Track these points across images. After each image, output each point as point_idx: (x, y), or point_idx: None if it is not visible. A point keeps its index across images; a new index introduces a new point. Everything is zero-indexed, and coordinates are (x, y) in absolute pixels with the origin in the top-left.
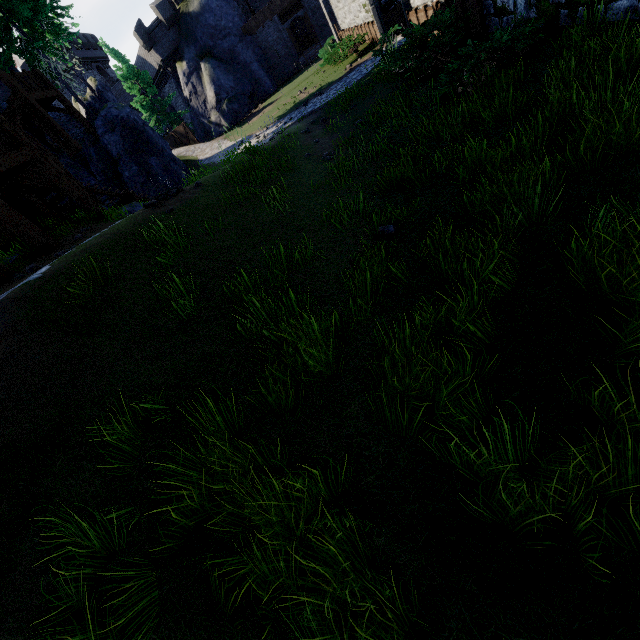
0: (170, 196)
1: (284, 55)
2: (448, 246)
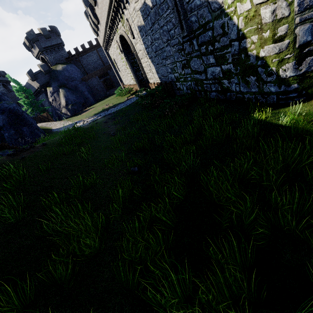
0: (25, 149)
1: (100, 90)
2: (157, 179)
